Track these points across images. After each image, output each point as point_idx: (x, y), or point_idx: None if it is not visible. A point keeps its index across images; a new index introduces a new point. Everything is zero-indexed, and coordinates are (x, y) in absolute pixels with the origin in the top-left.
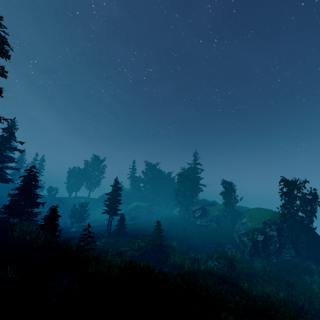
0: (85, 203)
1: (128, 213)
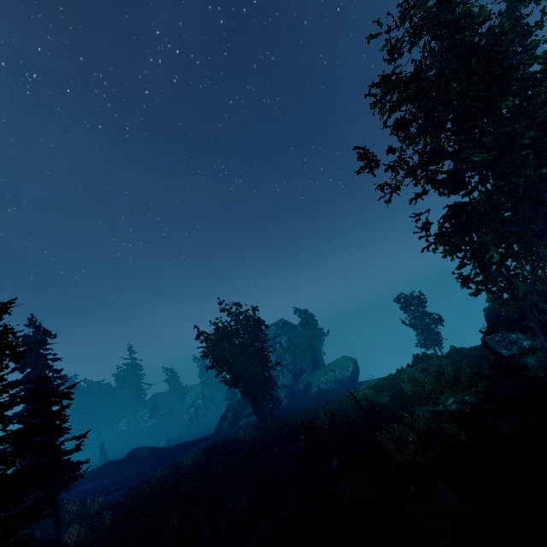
0: None
1: None
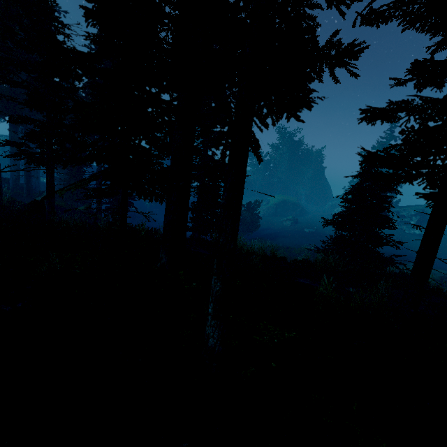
0: (254, 202)
1: (274, 212)
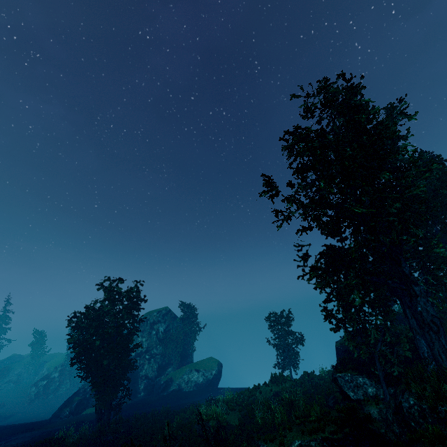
0: None
1: None
